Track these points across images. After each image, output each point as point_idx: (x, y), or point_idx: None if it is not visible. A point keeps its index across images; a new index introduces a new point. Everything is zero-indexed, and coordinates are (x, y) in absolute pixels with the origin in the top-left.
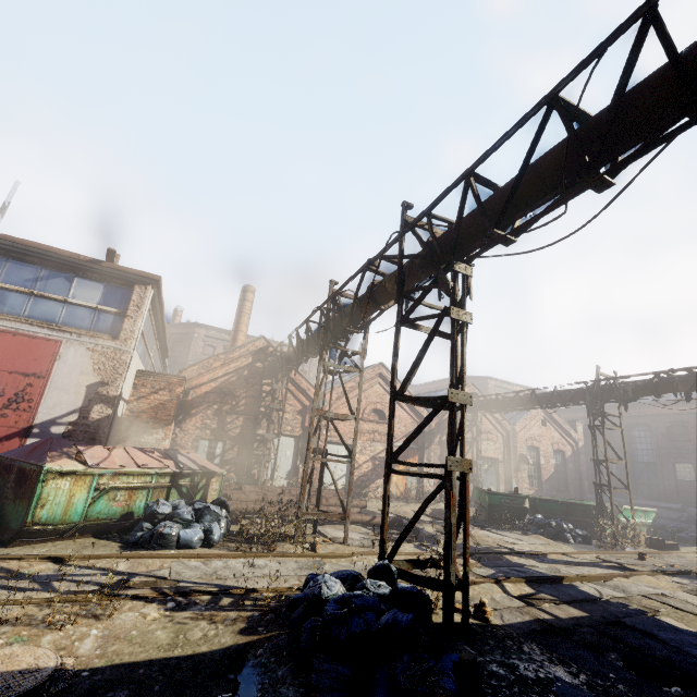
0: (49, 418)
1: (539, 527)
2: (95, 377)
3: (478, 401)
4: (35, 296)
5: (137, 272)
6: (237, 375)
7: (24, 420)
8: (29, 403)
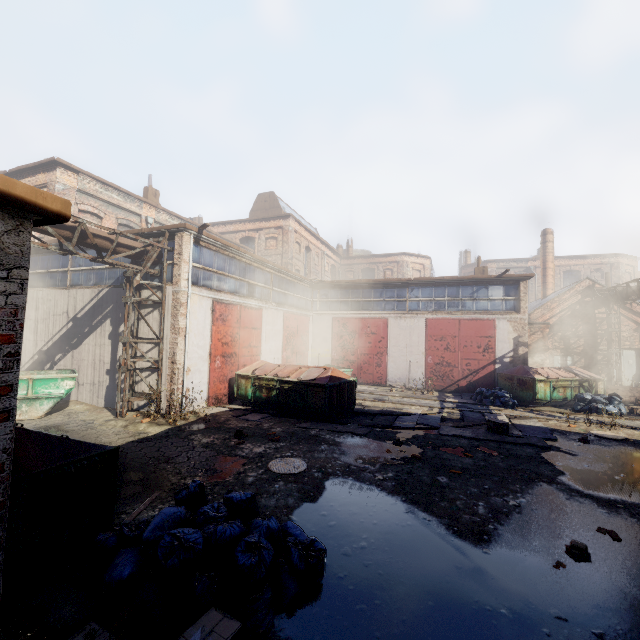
0: (501, 355)
1: None
2: (515, 334)
3: None
4: (476, 300)
5: (520, 275)
6: (571, 310)
7: (492, 357)
8: (491, 349)
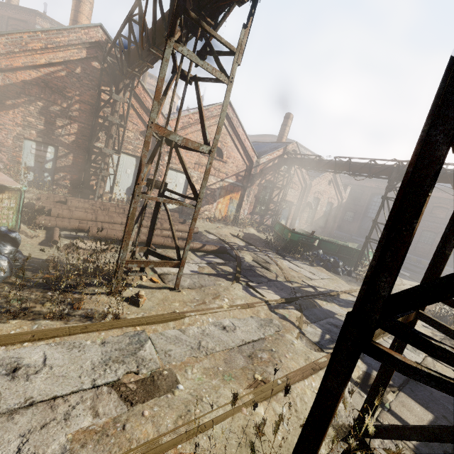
0: None
1: (321, 261)
2: None
3: (297, 158)
4: None
5: None
6: (67, 70)
7: None
8: None
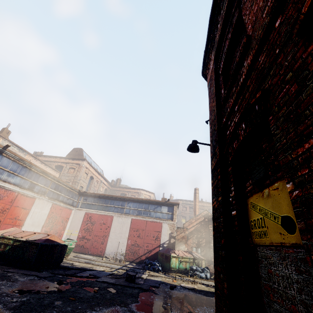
0: (163, 242)
1: None
2: (170, 231)
3: None
4: (155, 212)
5: (174, 202)
6: (200, 224)
7: (159, 243)
8: (159, 238)
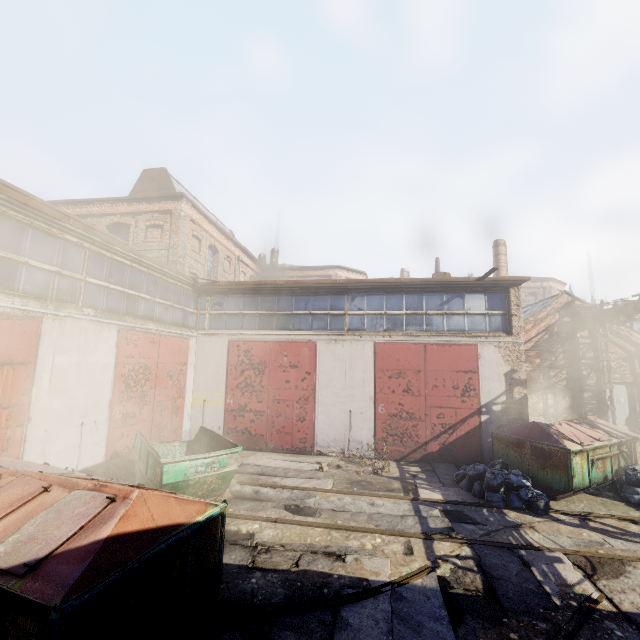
0: (488, 400)
1: None
2: (506, 367)
3: None
4: (447, 315)
5: (511, 278)
6: (548, 332)
7: (475, 403)
8: (474, 391)
